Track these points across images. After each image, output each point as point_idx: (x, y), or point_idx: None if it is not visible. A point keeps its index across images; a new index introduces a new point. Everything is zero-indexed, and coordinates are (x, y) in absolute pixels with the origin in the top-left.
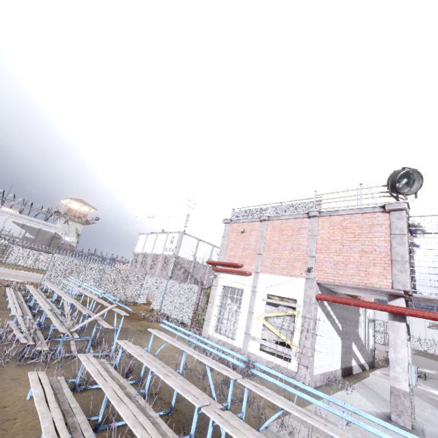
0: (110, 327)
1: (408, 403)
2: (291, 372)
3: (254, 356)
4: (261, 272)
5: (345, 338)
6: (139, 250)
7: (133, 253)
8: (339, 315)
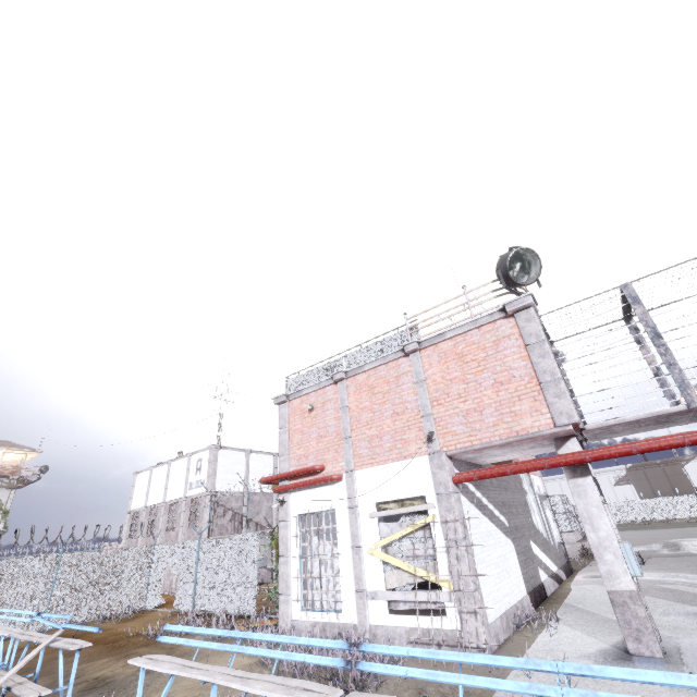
0: (42, 692)
1: (642, 611)
2: (453, 634)
3: (382, 630)
4: (357, 468)
5: (518, 537)
6: (139, 504)
7: (129, 513)
8: (497, 501)
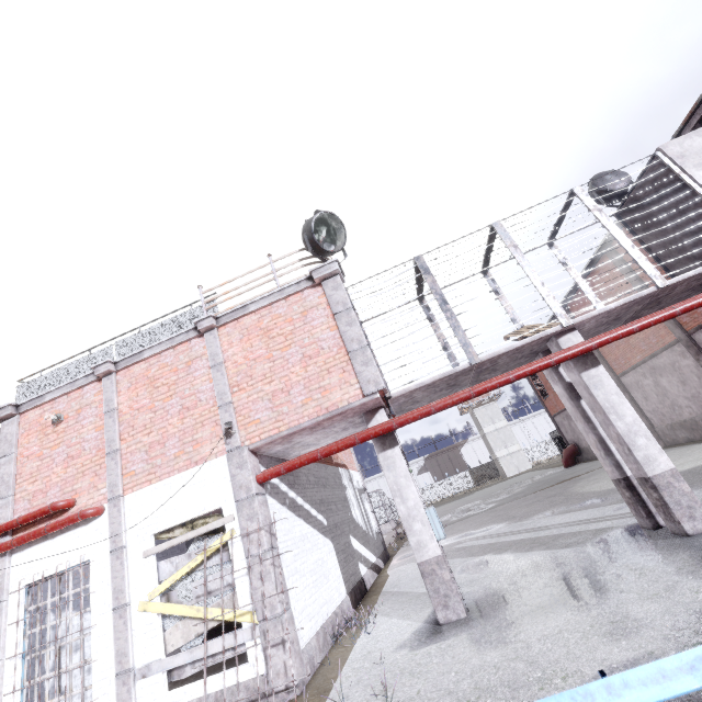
0: None
1: (448, 574)
2: (256, 683)
3: None
4: (128, 492)
5: (338, 535)
6: None
7: None
8: (315, 499)
